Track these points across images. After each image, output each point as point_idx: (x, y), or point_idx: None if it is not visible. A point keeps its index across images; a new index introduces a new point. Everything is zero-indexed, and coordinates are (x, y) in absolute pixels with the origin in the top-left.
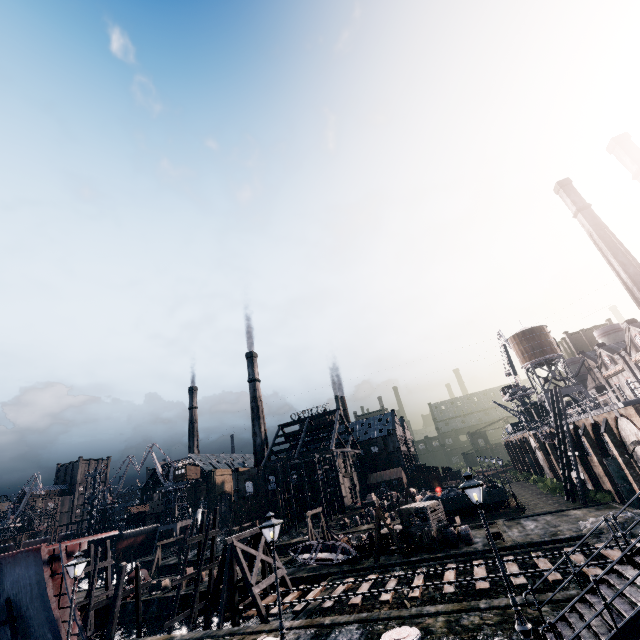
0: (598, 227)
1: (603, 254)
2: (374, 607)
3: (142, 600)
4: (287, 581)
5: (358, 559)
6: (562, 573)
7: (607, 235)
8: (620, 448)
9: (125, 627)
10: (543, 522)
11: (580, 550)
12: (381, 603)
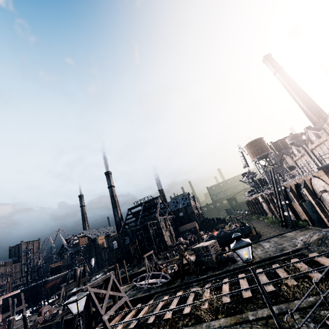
0: (287, 79)
1: (290, 94)
2: (179, 319)
3: (46, 325)
4: (128, 304)
5: (172, 281)
6: (295, 278)
7: (292, 83)
8: (313, 195)
9: None
10: (273, 242)
11: (302, 260)
12: (184, 315)
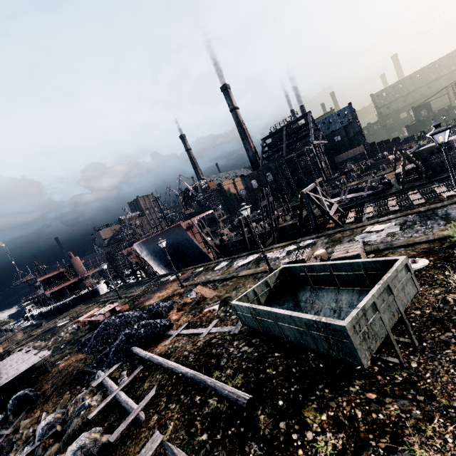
0: None
1: None
2: (443, 200)
3: (235, 241)
4: (340, 210)
5: (384, 190)
6: None
7: None
8: None
9: (231, 253)
10: None
11: None
12: (447, 197)
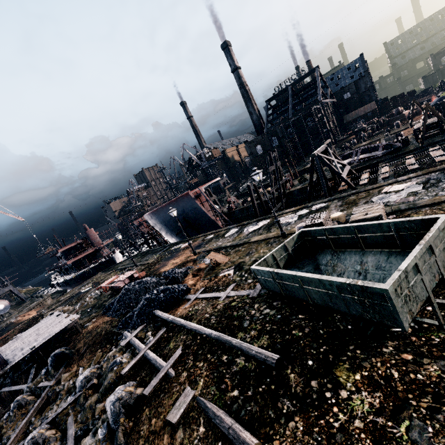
0: None
1: None
2: None
3: (243, 208)
4: (353, 171)
5: (401, 148)
6: None
7: None
8: None
9: (239, 220)
10: None
11: None
12: None
